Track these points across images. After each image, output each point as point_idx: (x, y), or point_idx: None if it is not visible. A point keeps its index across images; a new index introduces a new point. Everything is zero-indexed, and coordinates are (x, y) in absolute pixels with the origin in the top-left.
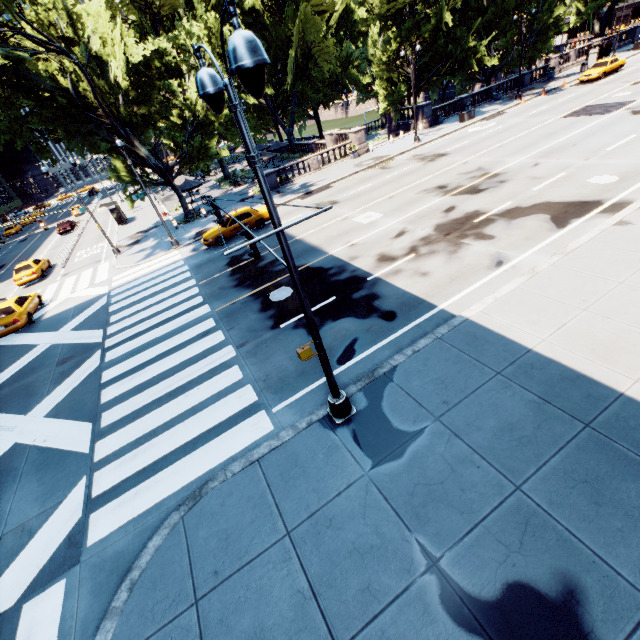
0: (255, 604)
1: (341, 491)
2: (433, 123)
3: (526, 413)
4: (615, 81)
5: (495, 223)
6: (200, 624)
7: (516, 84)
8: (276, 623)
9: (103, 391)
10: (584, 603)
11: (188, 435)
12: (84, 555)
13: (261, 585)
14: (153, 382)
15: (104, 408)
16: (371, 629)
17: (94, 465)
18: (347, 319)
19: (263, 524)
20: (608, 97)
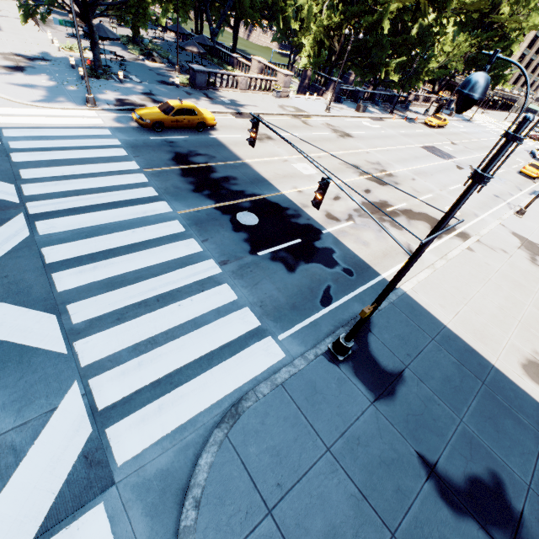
0: (322, 508)
1: (359, 416)
2: (336, 99)
3: (454, 370)
4: (443, 135)
5: (400, 217)
6: (281, 530)
7: (388, 99)
8: (343, 521)
9: (54, 275)
10: (504, 489)
11: (199, 350)
12: (117, 475)
13: (321, 492)
14: (128, 279)
15: (66, 298)
16: (409, 517)
17: (83, 370)
18: (317, 265)
19: (306, 442)
20: (442, 146)
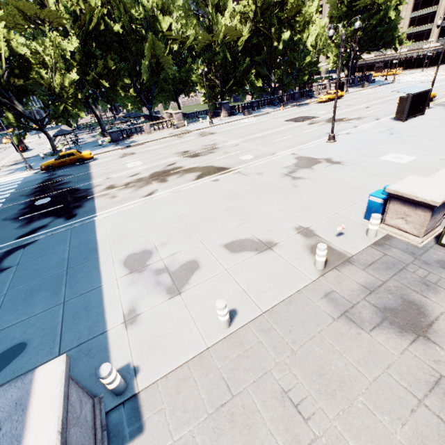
0: None
1: None
2: (231, 114)
3: (53, 263)
4: (331, 104)
5: (177, 174)
6: None
7: (291, 98)
8: None
9: None
10: None
11: None
12: None
13: None
14: None
15: None
16: None
17: None
18: (52, 217)
19: None
20: (315, 113)
